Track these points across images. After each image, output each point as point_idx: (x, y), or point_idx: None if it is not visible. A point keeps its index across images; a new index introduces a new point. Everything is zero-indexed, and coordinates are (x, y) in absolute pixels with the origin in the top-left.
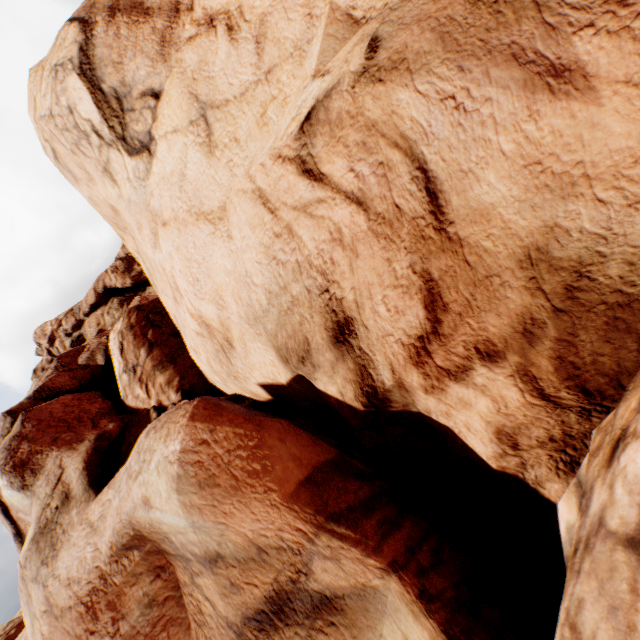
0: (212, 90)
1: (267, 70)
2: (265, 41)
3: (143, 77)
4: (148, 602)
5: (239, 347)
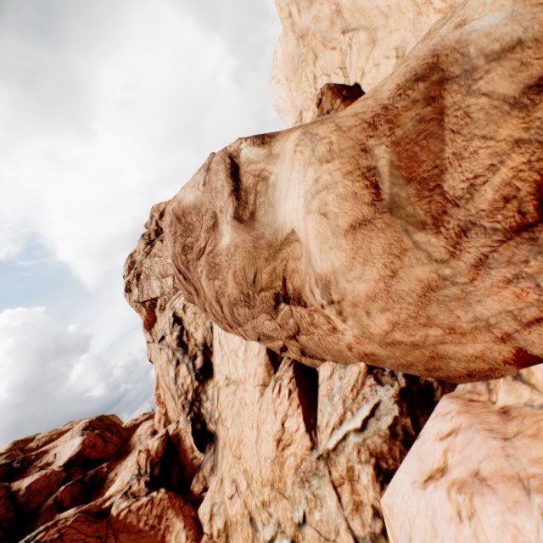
0: None
1: None
2: None
3: None
4: (418, 119)
5: None
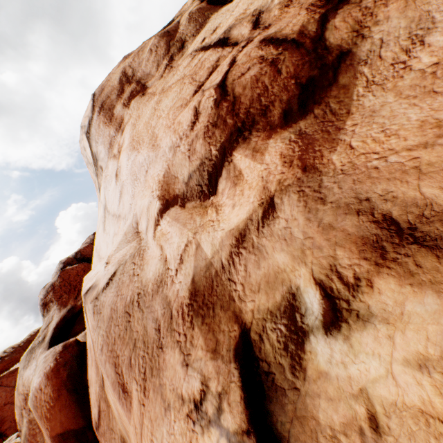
0: (108, 200)
1: (119, 214)
2: (122, 197)
3: (101, 158)
4: None
5: None
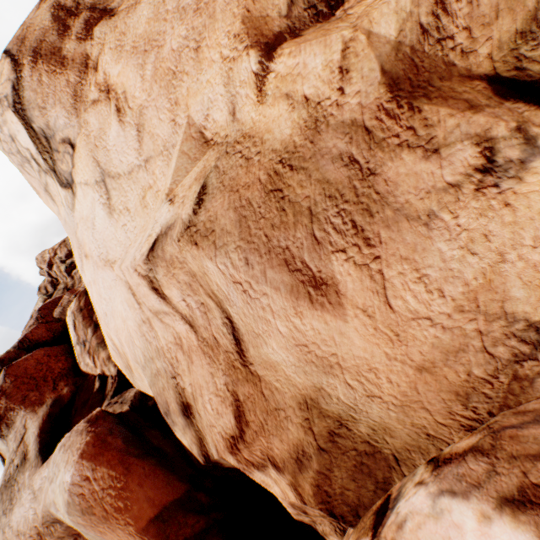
0: (108, 161)
1: (146, 158)
2: (144, 131)
3: (62, 126)
4: None
5: (136, 374)
